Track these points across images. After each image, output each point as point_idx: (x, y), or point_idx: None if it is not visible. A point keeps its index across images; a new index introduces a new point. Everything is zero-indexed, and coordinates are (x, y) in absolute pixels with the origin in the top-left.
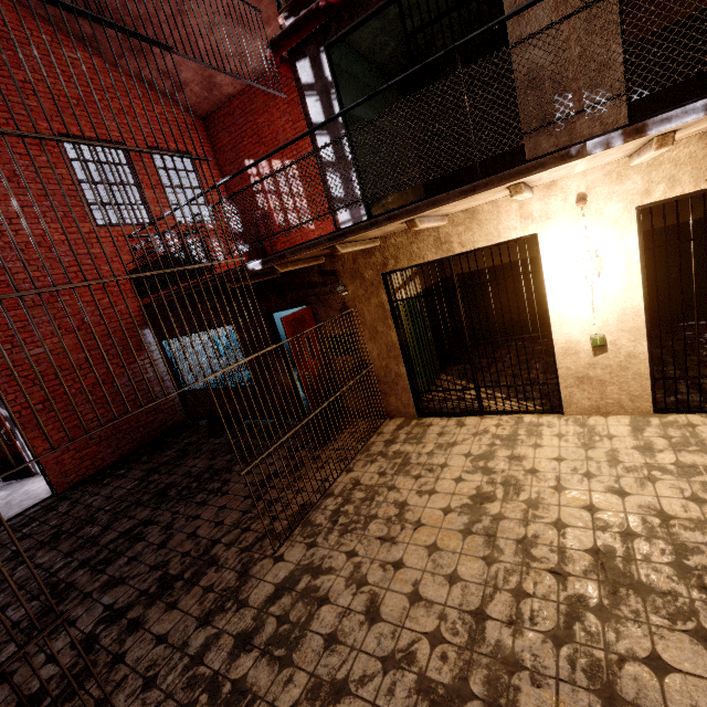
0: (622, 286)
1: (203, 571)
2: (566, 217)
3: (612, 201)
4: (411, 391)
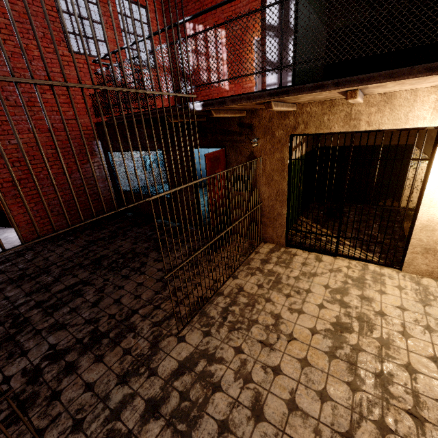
0: None
1: (124, 335)
2: None
3: None
4: (286, 227)
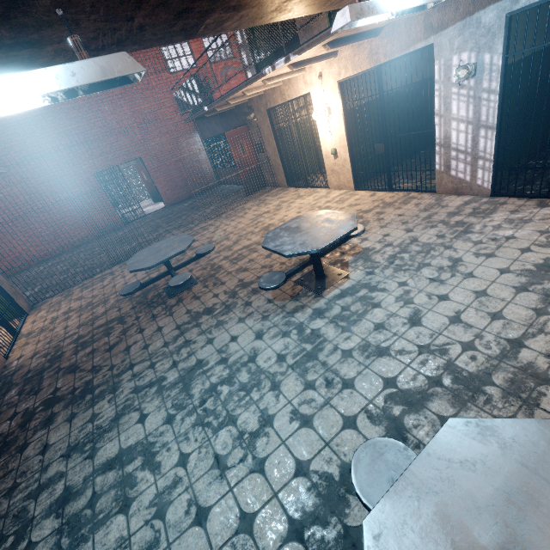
0: (338, 124)
1: (189, 225)
2: (317, 84)
3: (330, 77)
4: (284, 174)
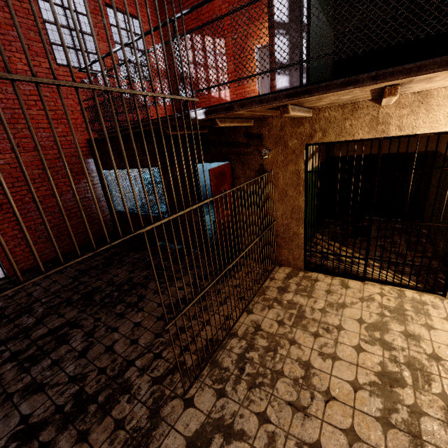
0: None
1: (116, 398)
2: None
3: None
4: (304, 249)
